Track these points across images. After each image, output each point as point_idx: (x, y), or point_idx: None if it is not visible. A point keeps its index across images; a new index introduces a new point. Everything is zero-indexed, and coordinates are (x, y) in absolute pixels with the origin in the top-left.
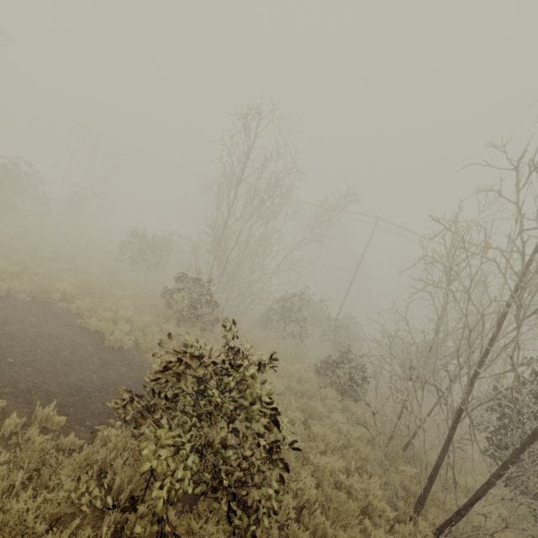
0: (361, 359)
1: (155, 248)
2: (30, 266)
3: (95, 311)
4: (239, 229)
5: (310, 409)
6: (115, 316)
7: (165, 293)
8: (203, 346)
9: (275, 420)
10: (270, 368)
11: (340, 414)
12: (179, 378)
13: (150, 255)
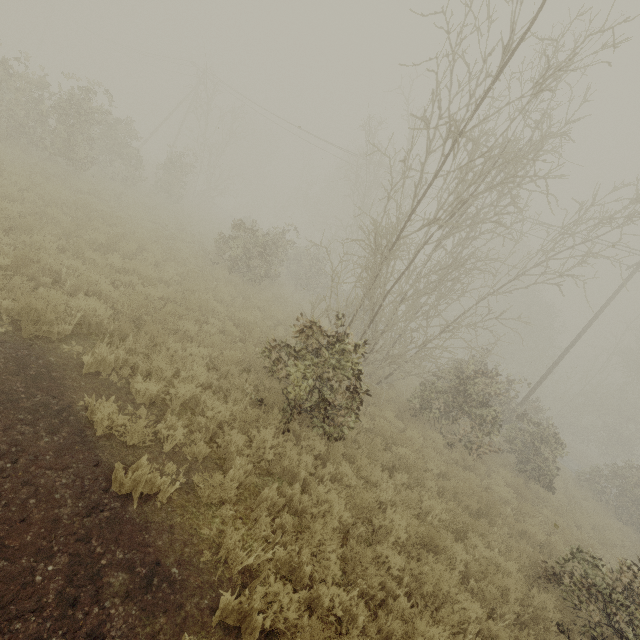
0: None
1: (266, 251)
2: (40, 257)
3: (134, 368)
4: (420, 244)
5: None
6: (167, 389)
7: (268, 351)
8: (332, 508)
9: None
10: None
11: None
12: None
13: (258, 260)
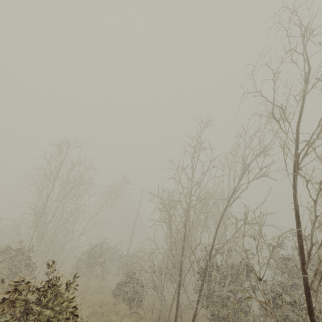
0: (137, 274)
1: None
2: None
3: None
4: (56, 207)
5: (107, 321)
6: None
7: None
8: None
9: (75, 314)
10: (73, 286)
11: (128, 317)
12: (10, 306)
13: None
